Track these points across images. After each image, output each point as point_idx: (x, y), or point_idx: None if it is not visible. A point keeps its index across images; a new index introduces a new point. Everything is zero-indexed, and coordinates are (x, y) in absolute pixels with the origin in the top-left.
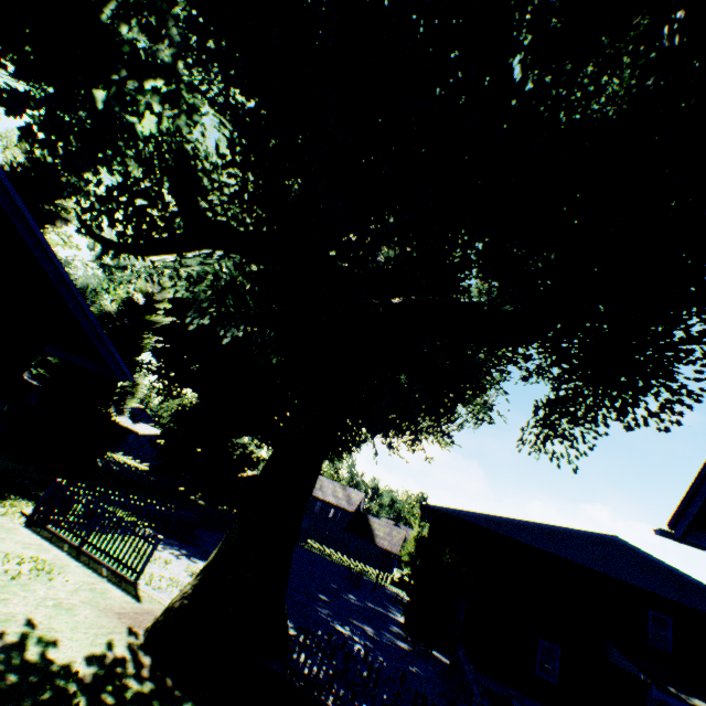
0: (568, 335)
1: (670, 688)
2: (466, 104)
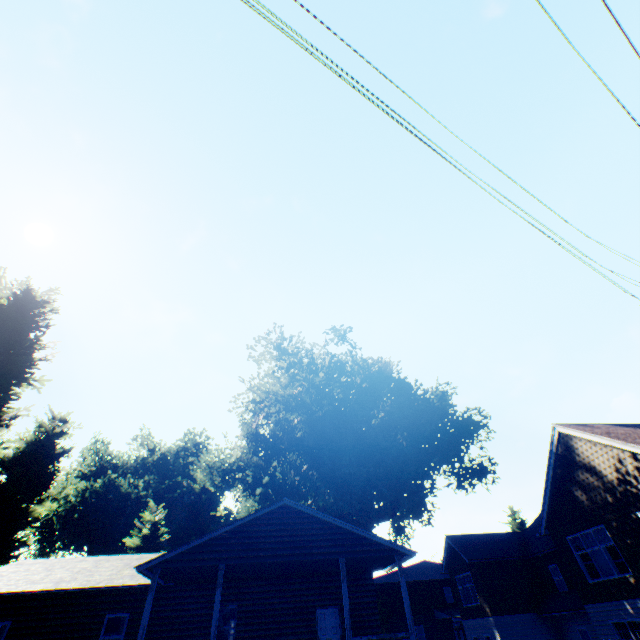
0: (407, 518)
1: (456, 615)
2: (373, 469)
